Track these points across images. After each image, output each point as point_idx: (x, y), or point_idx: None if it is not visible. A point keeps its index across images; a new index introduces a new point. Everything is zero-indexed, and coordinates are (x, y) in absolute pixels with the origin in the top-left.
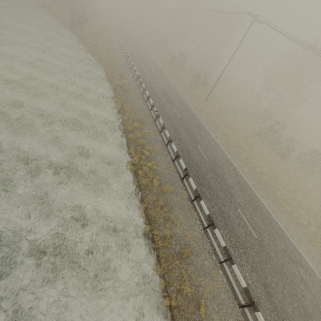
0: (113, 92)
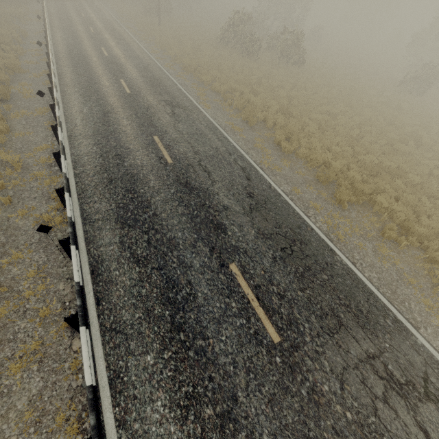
0: None
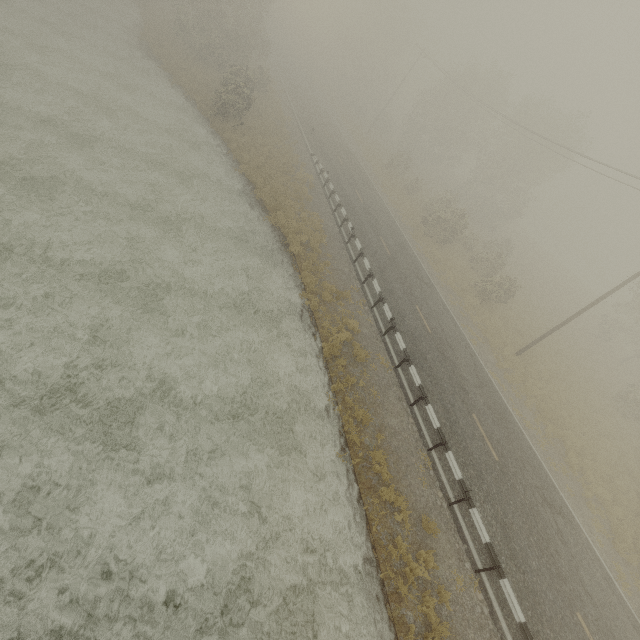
0: (326, 366)
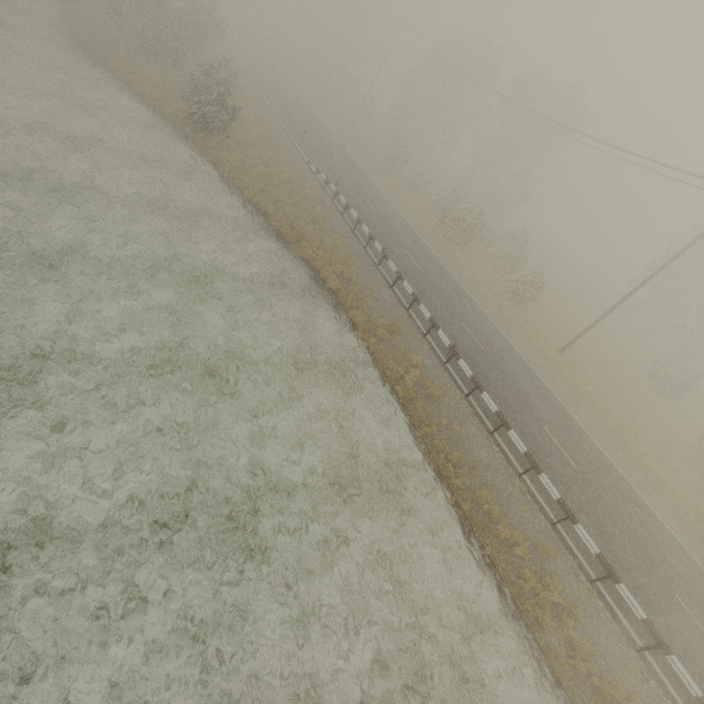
0: (405, 411)
